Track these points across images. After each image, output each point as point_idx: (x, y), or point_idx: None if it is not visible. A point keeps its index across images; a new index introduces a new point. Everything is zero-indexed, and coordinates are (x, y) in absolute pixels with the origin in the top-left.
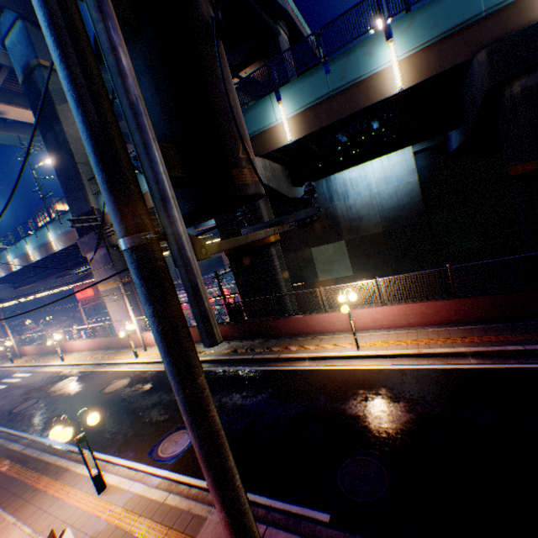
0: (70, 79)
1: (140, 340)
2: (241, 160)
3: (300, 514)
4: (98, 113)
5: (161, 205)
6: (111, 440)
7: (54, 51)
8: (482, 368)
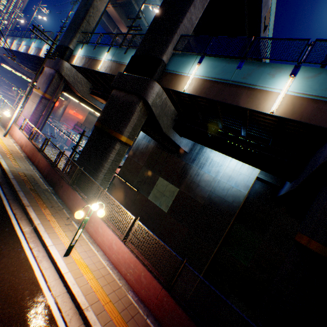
0: None
1: (8, 127)
2: None
3: None
4: None
5: None
6: None
7: None
8: None
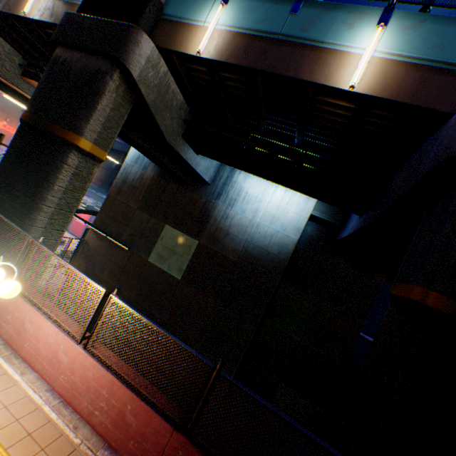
0: None
1: None
2: None
3: None
4: None
5: None
6: None
7: None
8: None
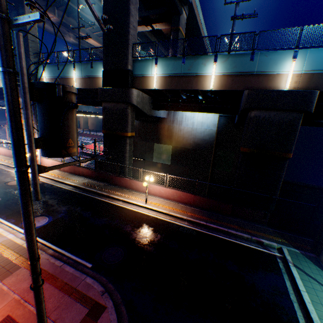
0: (11, 125)
1: (39, 161)
2: (68, 146)
3: (81, 262)
4: (17, 135)
5: (31, 161)
6: (4, 211)
7: (8, 116)
8: (187, 227)
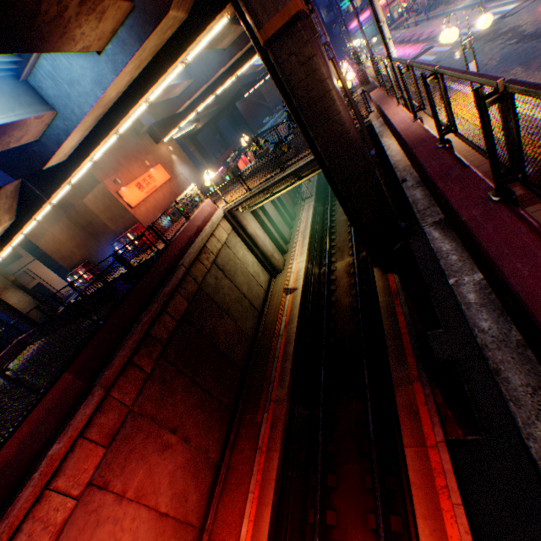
0: None
1: None
2: None
3: None
4: None
5: None
6: None
7: None
8: None
